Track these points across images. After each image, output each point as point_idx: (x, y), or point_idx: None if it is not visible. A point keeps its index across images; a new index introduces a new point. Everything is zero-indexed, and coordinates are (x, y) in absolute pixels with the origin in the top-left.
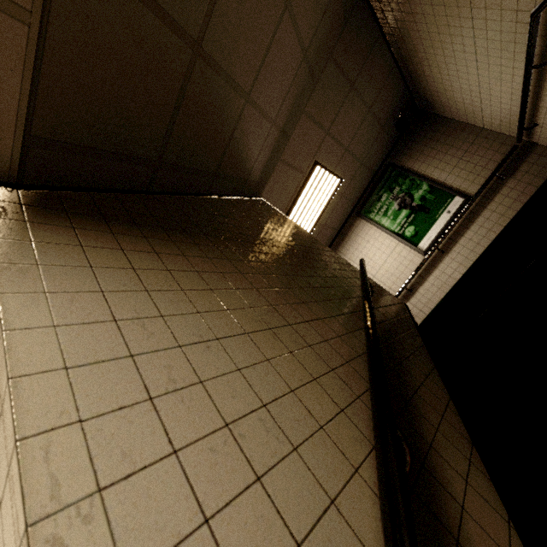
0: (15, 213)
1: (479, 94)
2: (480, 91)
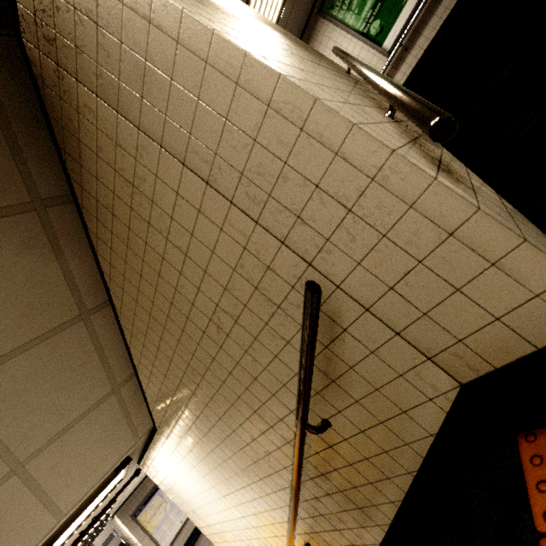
0: None
1: None
2: None
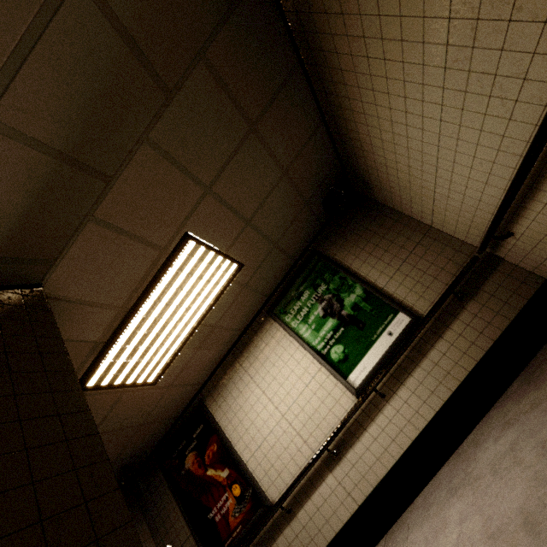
0: None
1: (434, 178)
2: (437, 173)
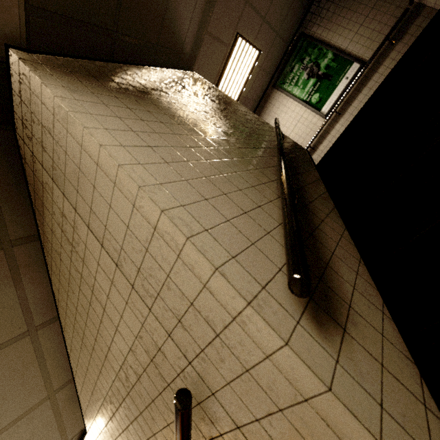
0: (42, 69)
1: None
2: None
